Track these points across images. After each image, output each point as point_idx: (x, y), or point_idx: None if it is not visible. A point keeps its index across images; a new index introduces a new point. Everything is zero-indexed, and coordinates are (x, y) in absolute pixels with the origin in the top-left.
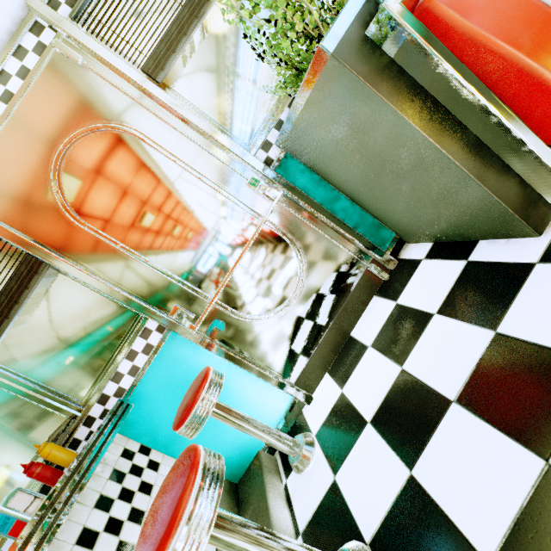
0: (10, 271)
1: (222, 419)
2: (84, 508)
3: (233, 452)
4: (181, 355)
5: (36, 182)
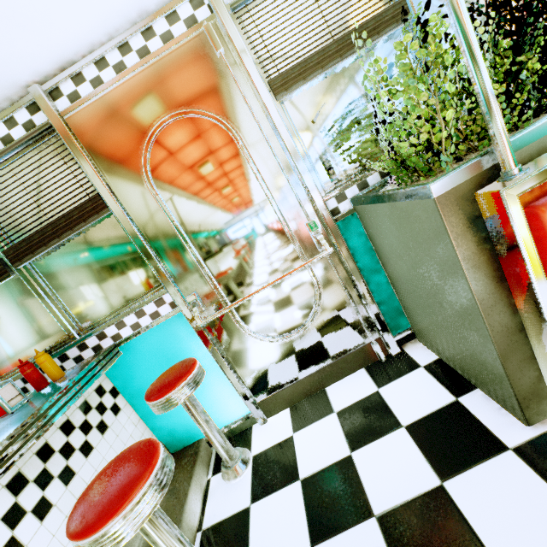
0: (78, 198)
1: (186, 408)
2: (52, 425)
3: (181, 428)
4: (179, 333)
5: (133, 136)
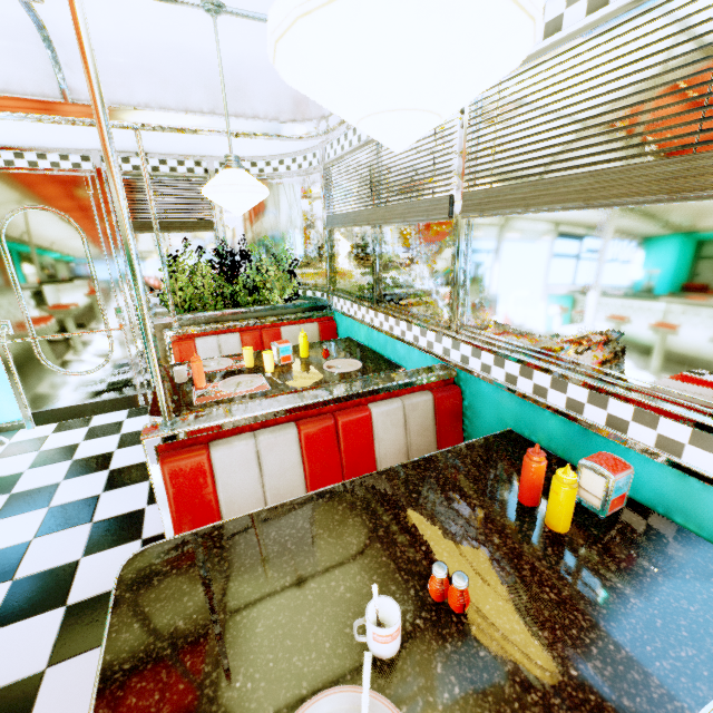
0: None
1: None
2: None
3: None
4: None
5: (1, 205)
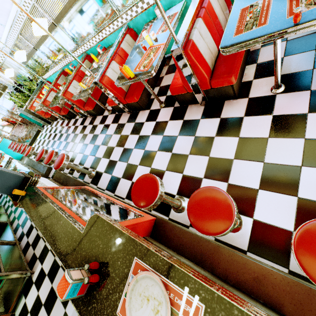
0: None
1: None
2: None
3: (18, 156)
4: (6, 142)
5: None
